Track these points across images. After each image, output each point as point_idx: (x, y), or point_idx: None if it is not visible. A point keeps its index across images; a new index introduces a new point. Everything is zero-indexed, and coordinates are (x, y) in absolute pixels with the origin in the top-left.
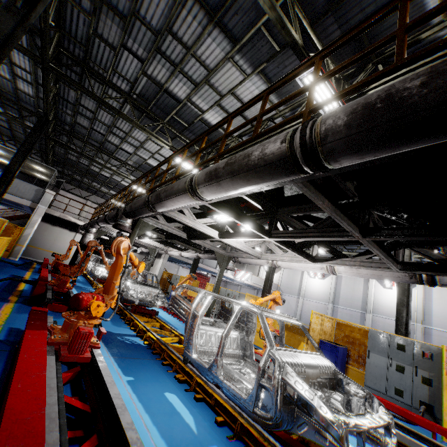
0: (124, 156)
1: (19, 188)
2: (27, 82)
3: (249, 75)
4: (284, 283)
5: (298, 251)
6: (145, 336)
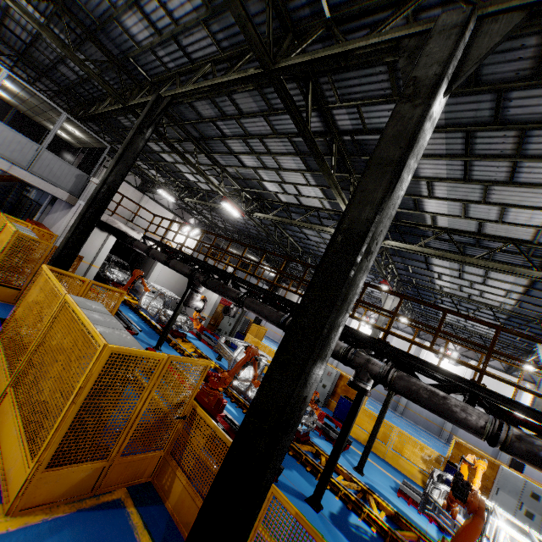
0: (229, 162)
1: (51, 168)
2: (151, 26)
3: None
4: None
5: None
6: (363, 514)
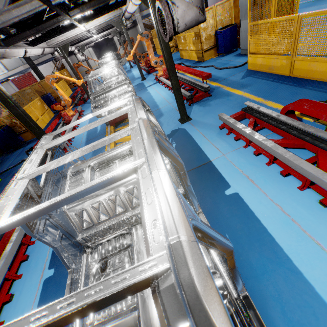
0: None
1: None
2: None
3: None
4: None
5: (107, 10)
6: None
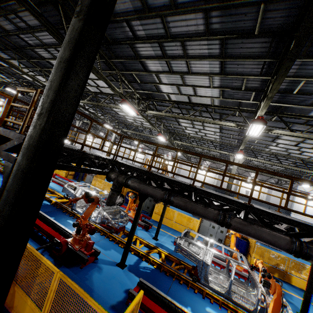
0: None
1: None
2: None
3: (38, 75)
4: (97, 146)
5: None
6: None
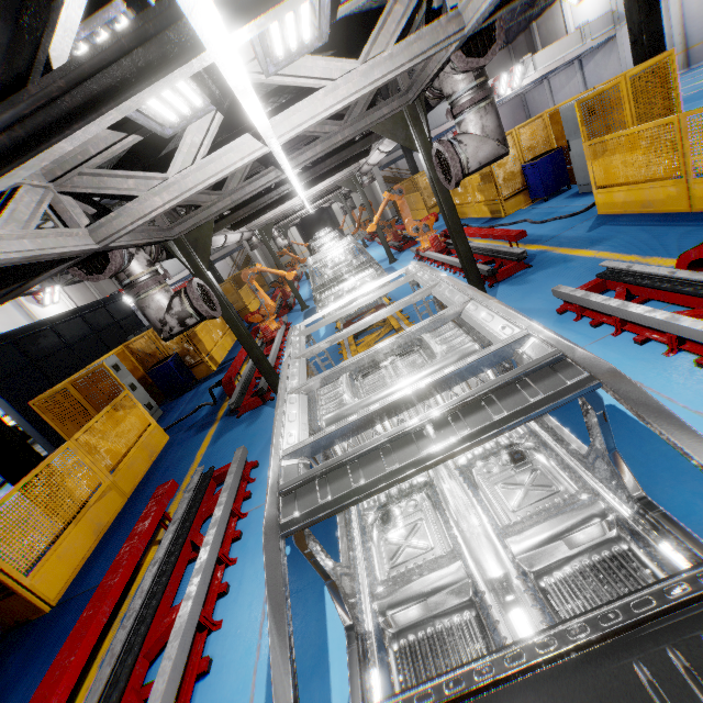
0: None
1: None
2: None
3: None
4: None
5: (341, 167)
6: None
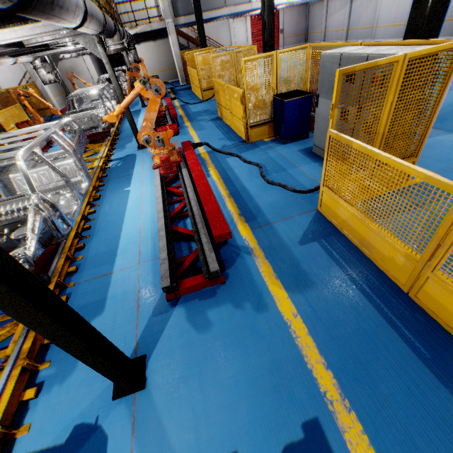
0: None
1: None
2: None
3: None
4: None
5: None
6: None
